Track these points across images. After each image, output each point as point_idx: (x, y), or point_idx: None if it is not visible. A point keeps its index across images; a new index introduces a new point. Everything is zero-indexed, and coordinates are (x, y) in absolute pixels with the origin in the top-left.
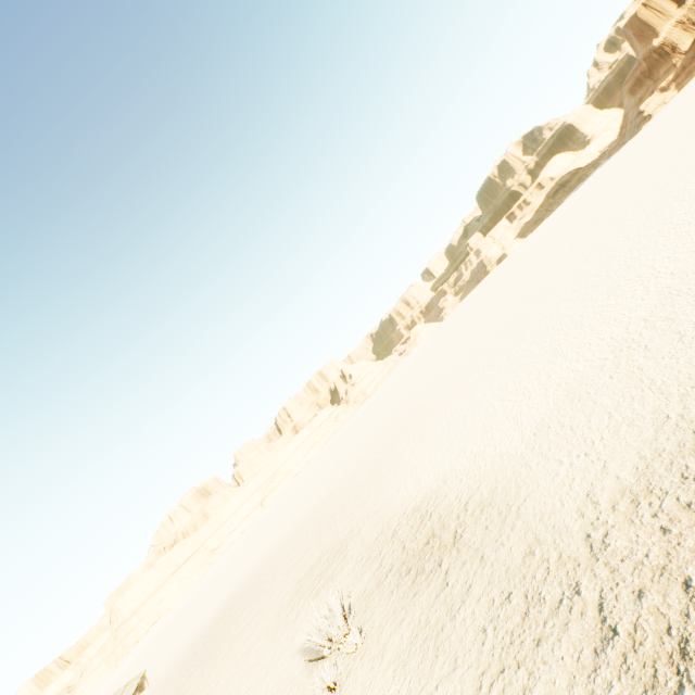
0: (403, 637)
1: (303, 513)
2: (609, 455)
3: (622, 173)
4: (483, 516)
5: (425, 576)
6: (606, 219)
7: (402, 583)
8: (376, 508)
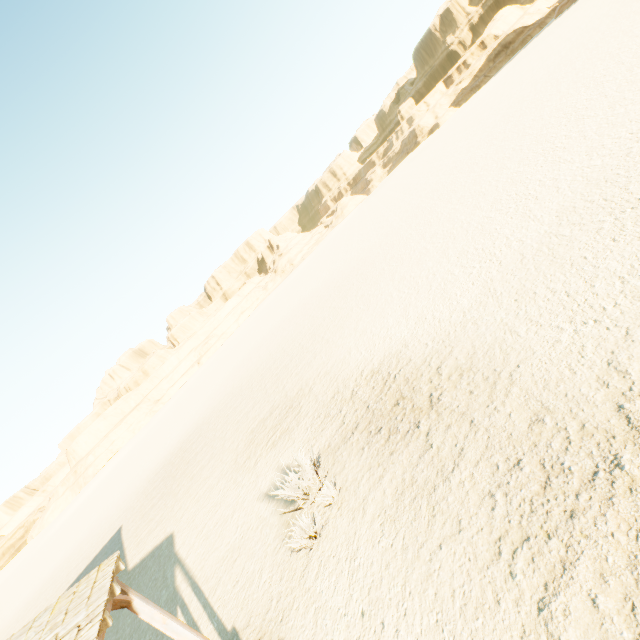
0: (386, 494)
1: (244, 371)
2: (633, 322)
3: (580, 30)
4: (464, 381)
5: (400, 436)
6: (568, 79)
7: (373, 441)
8: (326, 369)
